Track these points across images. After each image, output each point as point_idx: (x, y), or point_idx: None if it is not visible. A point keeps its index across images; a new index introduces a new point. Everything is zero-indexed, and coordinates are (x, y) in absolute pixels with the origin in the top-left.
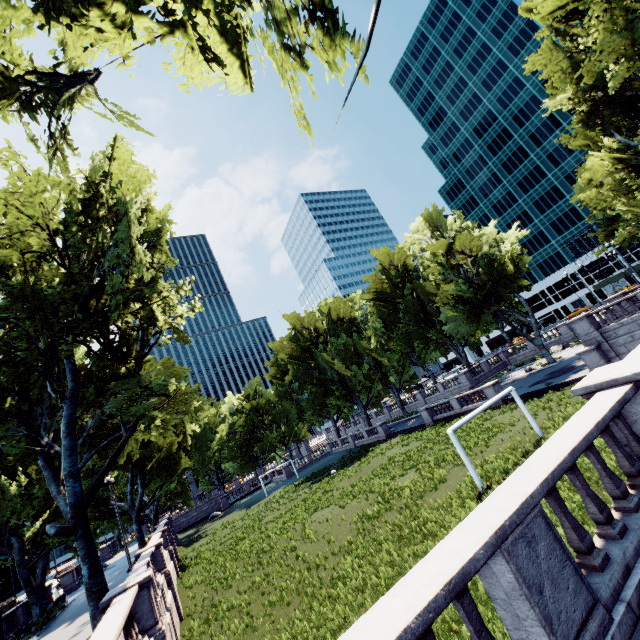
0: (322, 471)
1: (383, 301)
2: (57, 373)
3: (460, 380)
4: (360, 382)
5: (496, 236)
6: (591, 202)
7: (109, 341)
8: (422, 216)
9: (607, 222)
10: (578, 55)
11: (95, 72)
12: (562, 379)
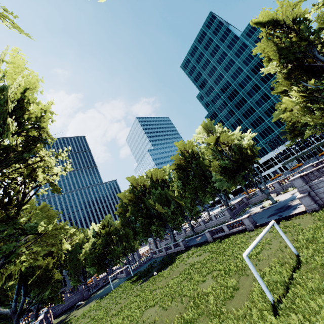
0: (148, 272)
1: (181, 170)
2: None
3: (224, 213)
4: (169, 216)
5: (241, 135)
6: (288, 119)
7: None
8: (201, 125)
9: (291, 131)
10: (281, 44)
11: None
12: (288, 213)
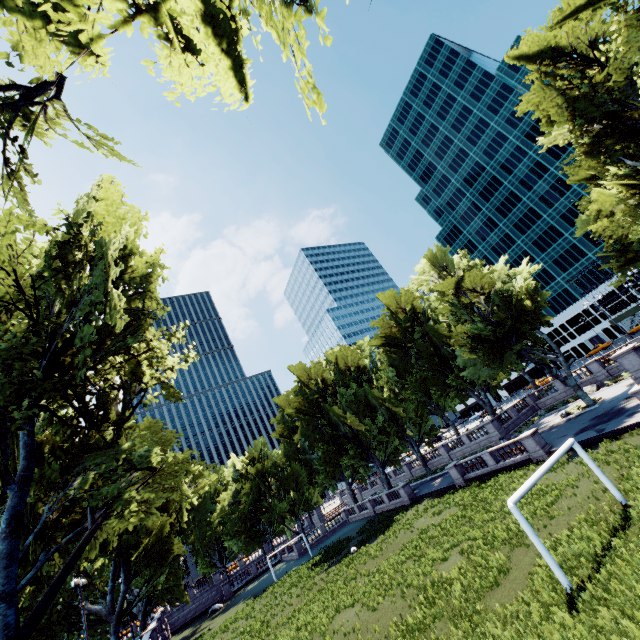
0: (339, 548)
1: (393, 346)
2: (5, 449)
3: (487, 430)
4: (375, 437)
5: (508, 272)
6: (604, 231)
7: (83, 404)
8: (427, 257)
9: (619, 253)
10: (571, 91)
11: (58, 78)
12: (616, 424)
